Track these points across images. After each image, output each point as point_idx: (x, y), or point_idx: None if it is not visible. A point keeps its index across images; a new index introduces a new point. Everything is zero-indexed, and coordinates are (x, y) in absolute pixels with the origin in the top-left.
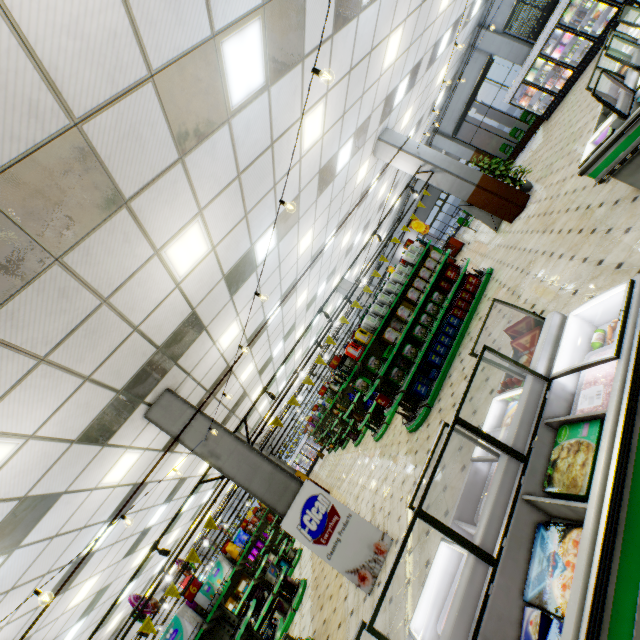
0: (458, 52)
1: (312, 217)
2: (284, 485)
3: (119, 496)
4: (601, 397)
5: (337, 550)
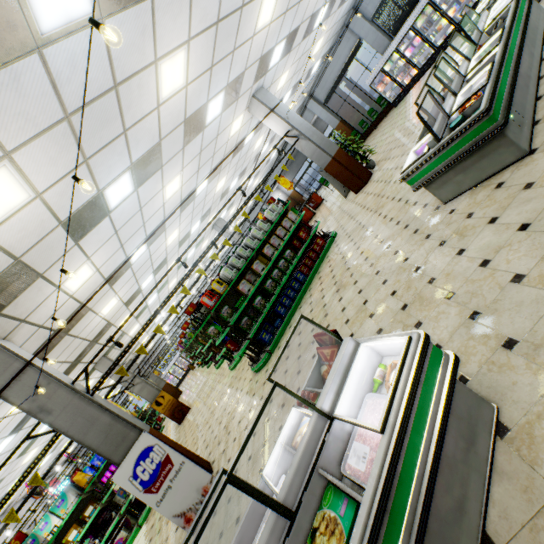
0: (334, 28)
1: (179, 164)
2: (122, 435)
3: None
4: (366, 462)
5: (167, 497)
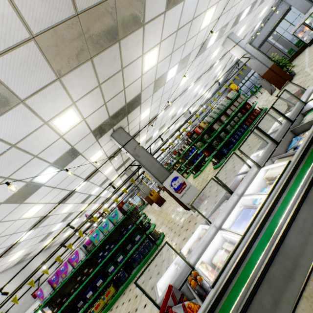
0: (274, 1)
1: (190, 68)
2: (164, 172)
3: (91, 170)
4: None
5: (184, 196)
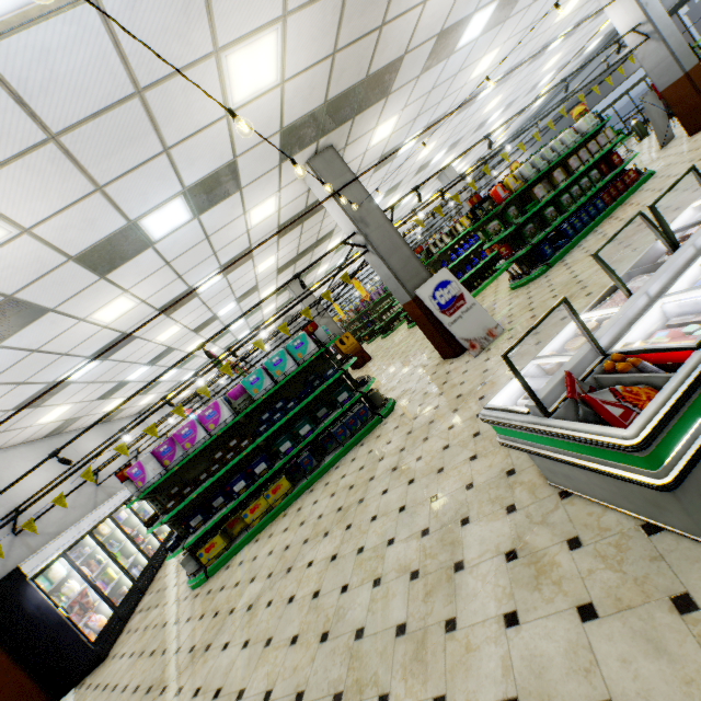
0: None
1: (511, 30)
2: (417, 271)
3: (240, 247)
4: None
5: (457, 323)
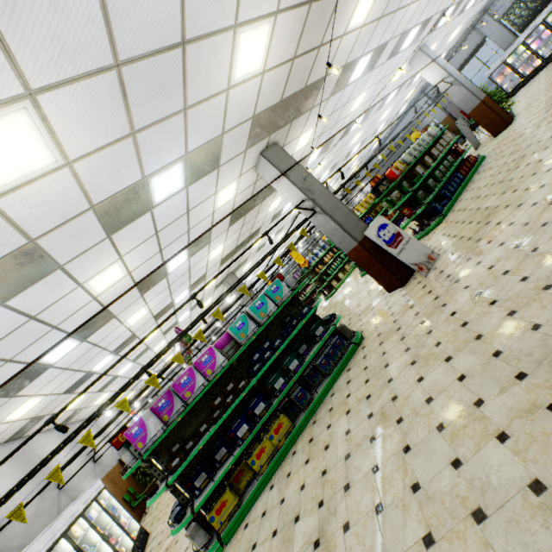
0: (467, 23)
1: (373, 79)
2: (356, 222)
3: (205, 229)
4: None
5: (403, 253)
